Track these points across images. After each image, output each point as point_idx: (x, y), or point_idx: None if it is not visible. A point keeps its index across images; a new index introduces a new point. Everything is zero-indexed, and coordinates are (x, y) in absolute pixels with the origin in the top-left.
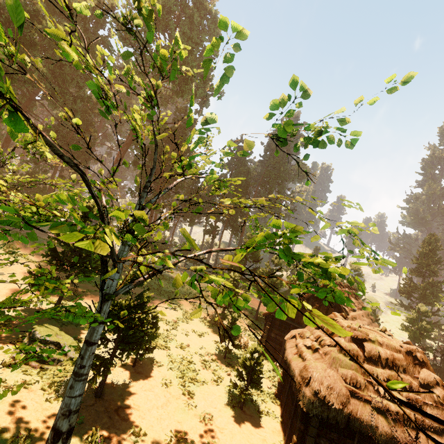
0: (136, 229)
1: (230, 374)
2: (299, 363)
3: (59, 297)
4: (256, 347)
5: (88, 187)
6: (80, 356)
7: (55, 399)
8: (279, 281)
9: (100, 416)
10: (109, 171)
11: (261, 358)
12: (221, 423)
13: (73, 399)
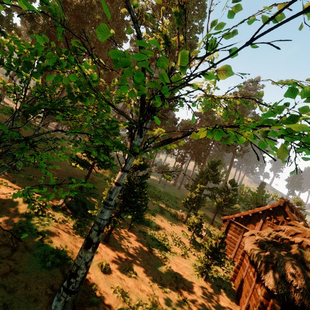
0: (173, 80)
1: (194, 254)
2: (261, 252)
3: (85, 177)
4: (221, 235)
5: (140, 48)
6: (109, 192)
7: (81, 235)
8: (234, 198)
9: (107, 253)
10: (120, 108)
11: (225, 244)
12: (189, 284)
13: (102, 220)
